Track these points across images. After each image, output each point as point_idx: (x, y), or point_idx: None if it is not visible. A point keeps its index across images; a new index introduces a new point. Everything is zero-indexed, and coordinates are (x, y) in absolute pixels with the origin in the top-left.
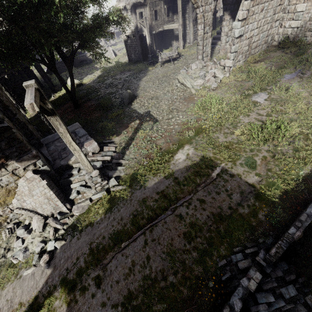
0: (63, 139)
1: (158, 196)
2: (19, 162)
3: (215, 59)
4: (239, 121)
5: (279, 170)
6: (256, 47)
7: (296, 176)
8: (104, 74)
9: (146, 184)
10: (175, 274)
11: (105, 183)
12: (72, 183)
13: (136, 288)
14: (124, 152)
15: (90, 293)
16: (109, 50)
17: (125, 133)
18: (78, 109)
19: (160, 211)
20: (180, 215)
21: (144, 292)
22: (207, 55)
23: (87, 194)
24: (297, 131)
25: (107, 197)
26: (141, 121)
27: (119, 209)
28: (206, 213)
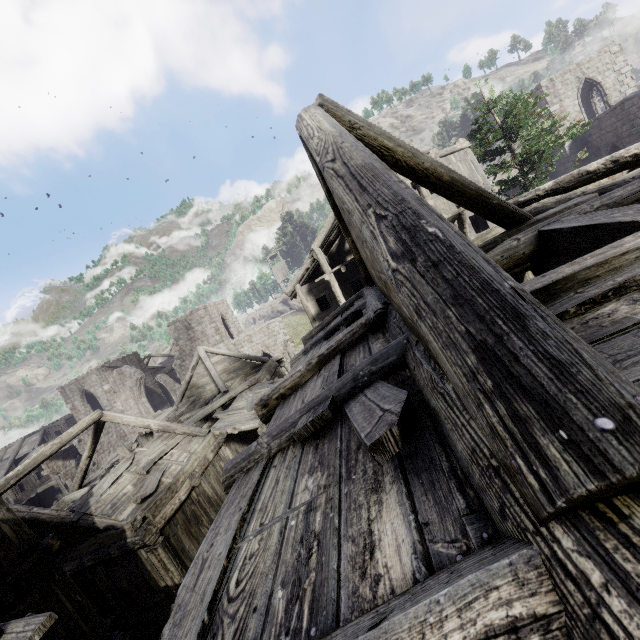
0: None
1: None
2: None
3: None
4: None
5: None
6: None
7: None
8: None
9: None
10: None
11: None
12: None
13: None
14: None
15: None
16: None
17: None
18: None
19: None
20: None
21: None
22: None
23: None
24: None
25: None
26: None
27: None
28: None
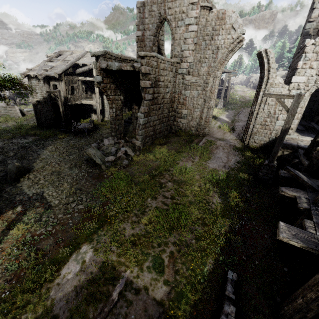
0: None
1: None
2: None
3: (127, 138)
4: (147, 206)
5: (186, 271)
6: (159, 132)
7: (202, 276)
8: None
9: None
10: None
11: None
12: None
13: None
14: None
15: None
16: (15, 109)
17: None
18: None
19: None
20: None
21: None
22: (120, 133)
23: None
24: (196, 216)
25: None
26: (25, 207)
27: None
28: None
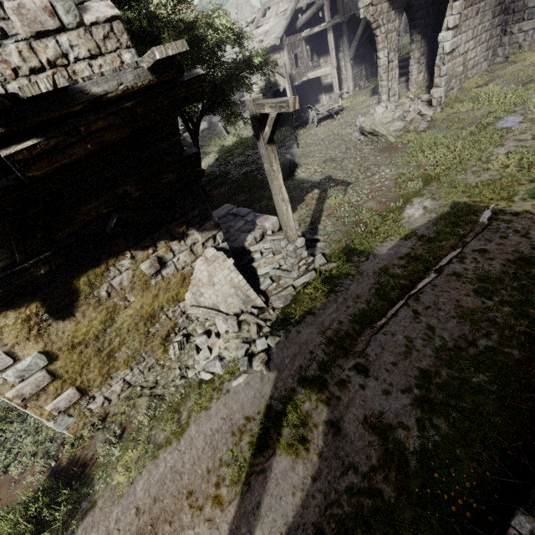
0: (274, 182)
1: (404, 260)
2: (200, 231)
3: (411, 95)
4: (491, 154)
5: None
6: (473, 66)
7: None
8: (224, 155)
9: (375, 252)
10: (487, 336)
11: (311, 260)
12: (256, 271)
13: (431, 363)
14: (315, 227)
15: (357, 384)
16: (218, 127)
17: (304, 207)
18: (207, 199)
19: (418, 276)
20: (455, 273)
21: (448, 363)
22: (394, 94)
23: (284, 281)
24: None
25: (319, 279)
26: (321, 189)
27: (348, 287)
28: (498, 262)
